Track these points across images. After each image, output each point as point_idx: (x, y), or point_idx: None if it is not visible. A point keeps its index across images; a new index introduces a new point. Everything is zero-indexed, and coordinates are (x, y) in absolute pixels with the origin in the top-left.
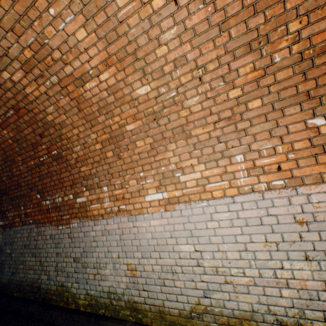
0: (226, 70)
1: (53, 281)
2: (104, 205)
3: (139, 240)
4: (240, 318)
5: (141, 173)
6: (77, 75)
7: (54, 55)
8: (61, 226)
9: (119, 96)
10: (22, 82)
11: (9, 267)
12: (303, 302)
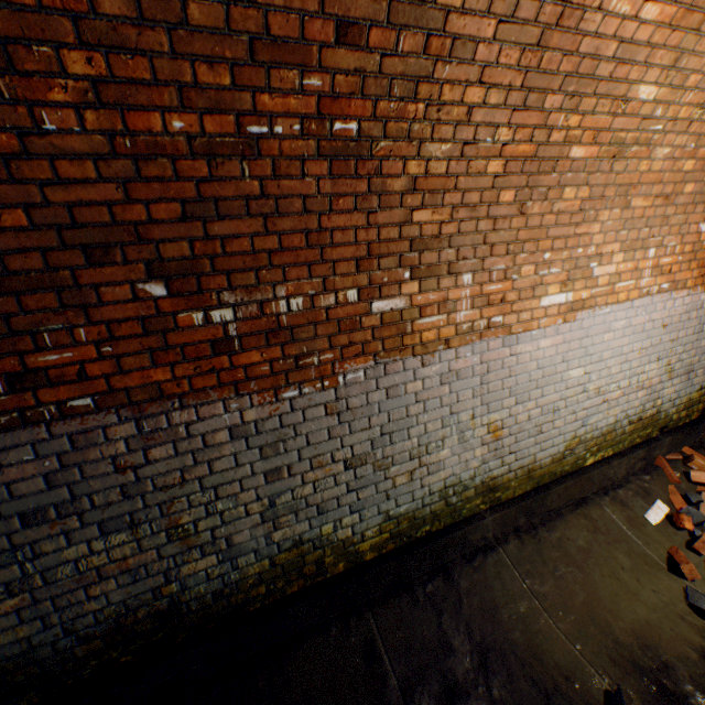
0: None
1: (254, 553)
2: (457, 316)
3: (516, 377)
4: (605, 433)
5: (547, 255)
6: None
7: None
8: (296, 390)
9: (619, 75)
10: None
11: None
12: (646, 398)
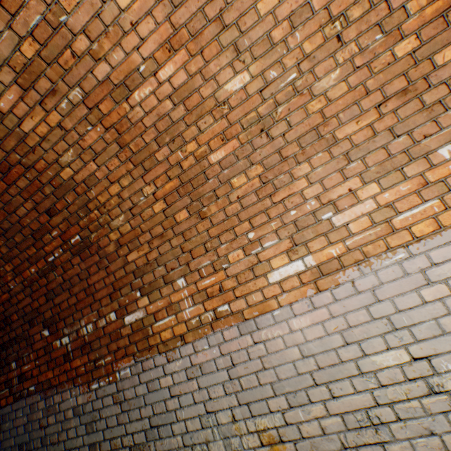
0: (383, 12)
1: None
2: (183, 314)
3: (275, 369)
4: None
5: (251, 234)
6: (117, 78)
7: (77, 46)
8: (97, 383)
9: (193, 104)
10: (16, 110)
11: None
12: None
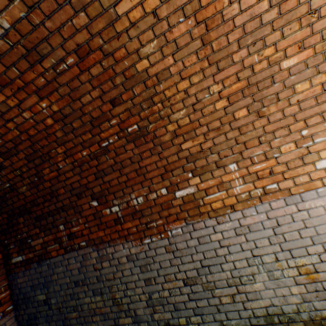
0: None
1: (147, 323)
2: (233, 190)
3: (315, 228)
4: None
5: (304, 131)
6: None
7: None
8: (149, 239)
9: (288, 8)
10: None
11: (47, 321)
12: None
